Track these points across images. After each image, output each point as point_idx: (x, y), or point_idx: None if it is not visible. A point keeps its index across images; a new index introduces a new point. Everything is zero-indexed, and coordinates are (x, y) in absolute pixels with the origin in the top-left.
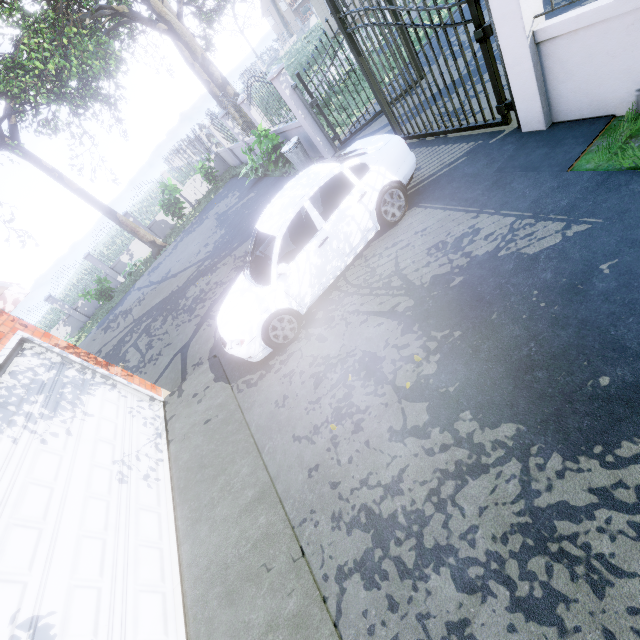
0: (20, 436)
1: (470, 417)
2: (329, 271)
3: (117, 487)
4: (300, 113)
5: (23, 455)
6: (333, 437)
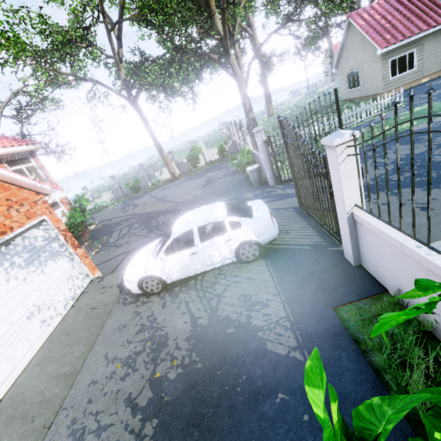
0: None
1: (154, 425)
2: (192, 269)
3: (23, 320)
4: (262, 156)
5: None
6: (114, 372)
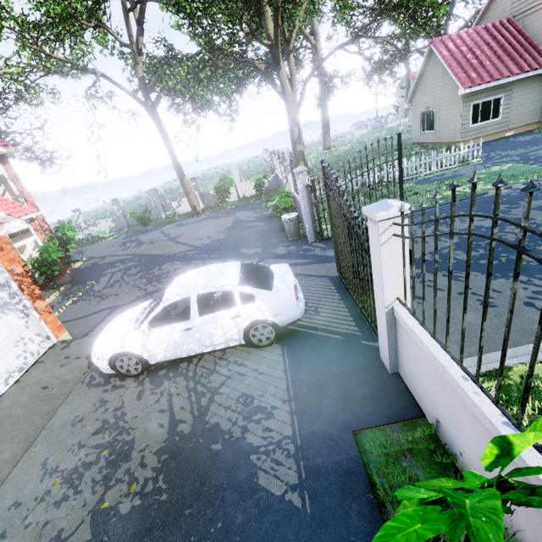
0: None
1: None
2: (186, 348)
3: None
4: (302, 203)
5: None
6: (48, 491)
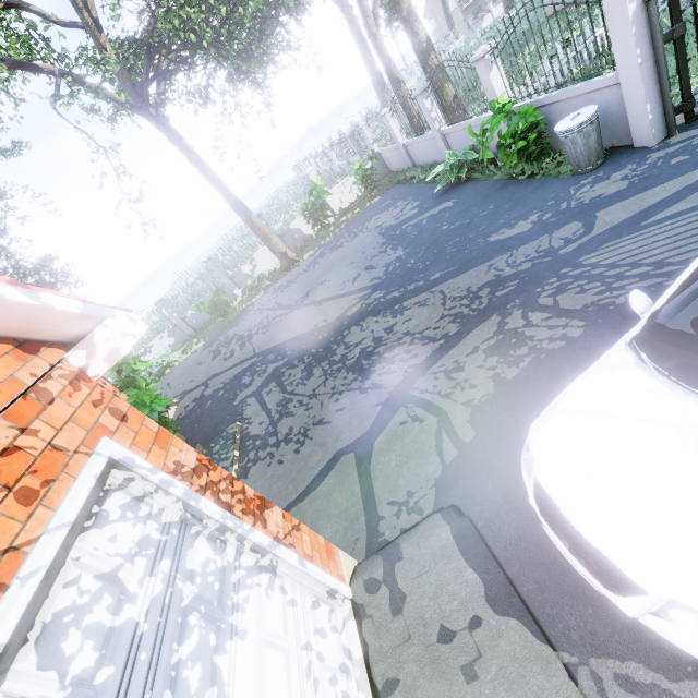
0: None
1: None
2: None
3: None
4: (637, 53)
5: None
6: None
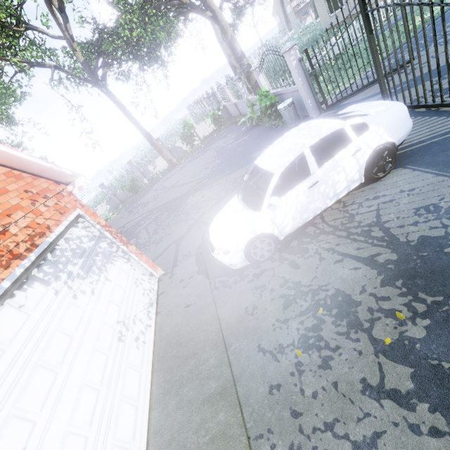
0: (61, 289)
1: None
2: (311, 209)
3: (116, 344)
4: (300, 80)
5: (59, 305)
6: (298, 363)
